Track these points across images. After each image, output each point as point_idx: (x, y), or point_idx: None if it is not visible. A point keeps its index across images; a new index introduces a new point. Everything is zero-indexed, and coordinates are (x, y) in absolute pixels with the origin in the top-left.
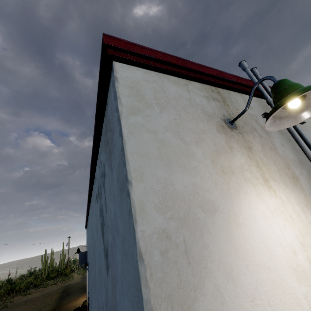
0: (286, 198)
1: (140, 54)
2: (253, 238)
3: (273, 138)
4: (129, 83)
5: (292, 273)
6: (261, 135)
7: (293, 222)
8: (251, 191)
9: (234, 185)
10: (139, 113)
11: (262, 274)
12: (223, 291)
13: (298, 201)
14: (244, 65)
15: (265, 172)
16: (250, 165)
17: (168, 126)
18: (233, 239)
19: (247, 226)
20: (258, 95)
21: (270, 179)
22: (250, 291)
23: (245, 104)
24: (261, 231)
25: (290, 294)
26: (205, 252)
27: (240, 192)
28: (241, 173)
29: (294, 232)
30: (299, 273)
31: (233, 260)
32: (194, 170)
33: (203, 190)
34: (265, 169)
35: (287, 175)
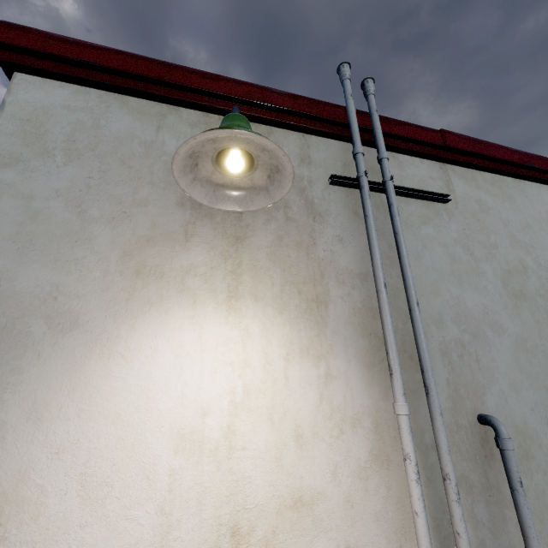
0: (261, 332)
1: (64, 59)
2: (127, 377)
3: (323, 226)
4: (25, 112)
5: (173, 438)
6: (293, 219)
7: (243, 370)
8: (181, 310)
9: (146, 296)
10: (16, 165)
11: (104, 427)
12: (9, 430)
13: (289, 340)
14: (341, 74)
15: (244, 283)
16: (213, 268)
17: (66, 189)
18: (81, 371)
19: (126, 359)
20: (349, 139)
21: (249, 296)
22: (62, 441)
23: (299, 156)
24: (153, 371)
25: (142, 462)
26: (11, 378)
27: (153, 308)
28: (180, 279)
29: (232, 385)
30: (187, 441)
31: (59, 398)
32: (73, 264)
33: (70, 296)
34: (248, 278)
35: (302, 295)
